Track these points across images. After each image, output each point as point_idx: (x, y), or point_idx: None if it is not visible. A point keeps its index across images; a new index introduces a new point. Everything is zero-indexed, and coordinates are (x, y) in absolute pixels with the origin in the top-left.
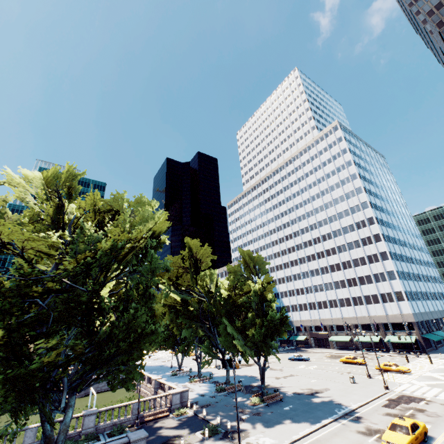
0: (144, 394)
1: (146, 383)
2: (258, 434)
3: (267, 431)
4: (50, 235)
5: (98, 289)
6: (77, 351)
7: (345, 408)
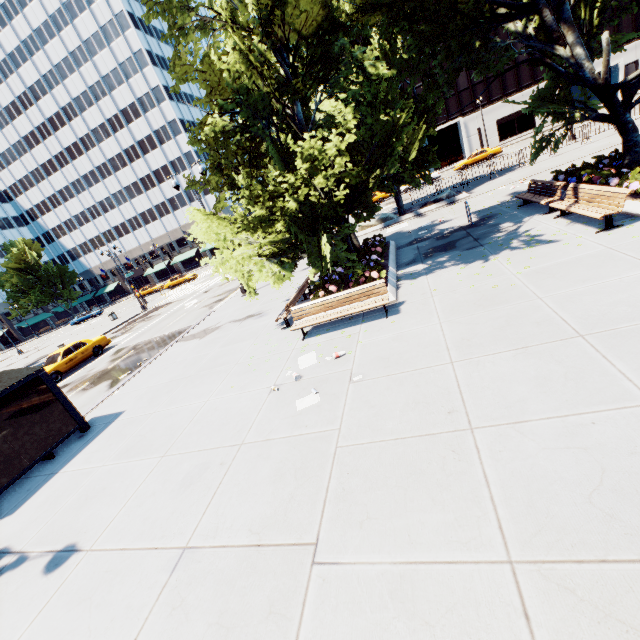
0: None
1: None
2: None
3: None
4: None
5: None
6: None
7: None
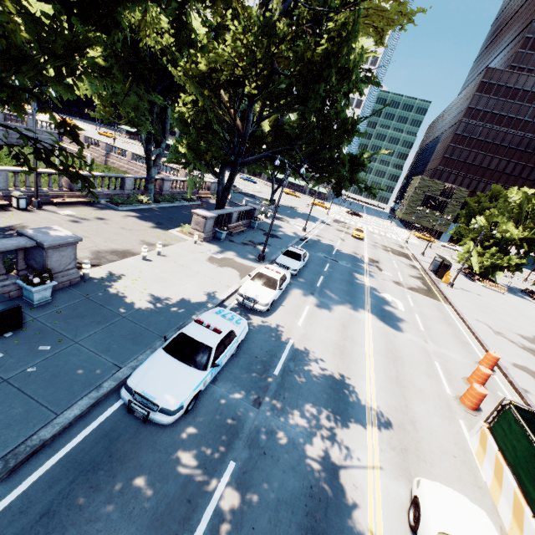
0: (128, 170)
1: (129, 159)
2: (293, 221)
3: (295, 221)
4: (347, 1)
5: (331, 93)
6: (266, 136)
7: (320, 219)
